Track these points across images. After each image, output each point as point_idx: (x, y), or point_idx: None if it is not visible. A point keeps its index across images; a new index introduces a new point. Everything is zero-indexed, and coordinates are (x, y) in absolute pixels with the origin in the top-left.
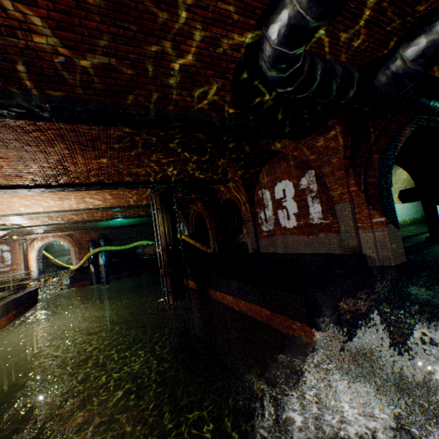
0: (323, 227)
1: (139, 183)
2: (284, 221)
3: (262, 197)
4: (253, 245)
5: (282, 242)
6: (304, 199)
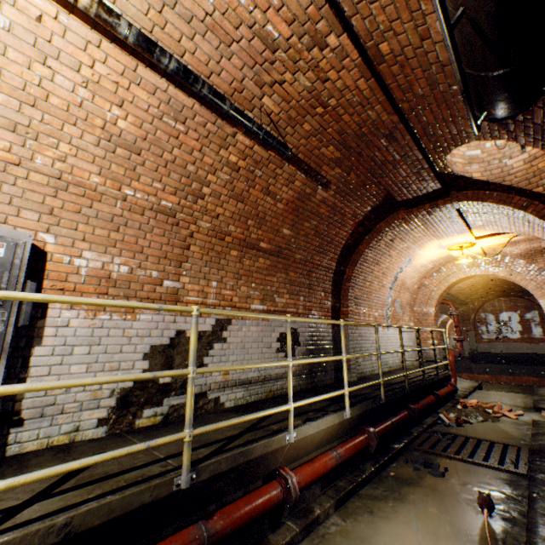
0: (542, 340)
1: (456, 298)
2: (507, 334)
3: (484, 318)
4: (472, 347)
5: (505, 346)
6: (527, 324)
